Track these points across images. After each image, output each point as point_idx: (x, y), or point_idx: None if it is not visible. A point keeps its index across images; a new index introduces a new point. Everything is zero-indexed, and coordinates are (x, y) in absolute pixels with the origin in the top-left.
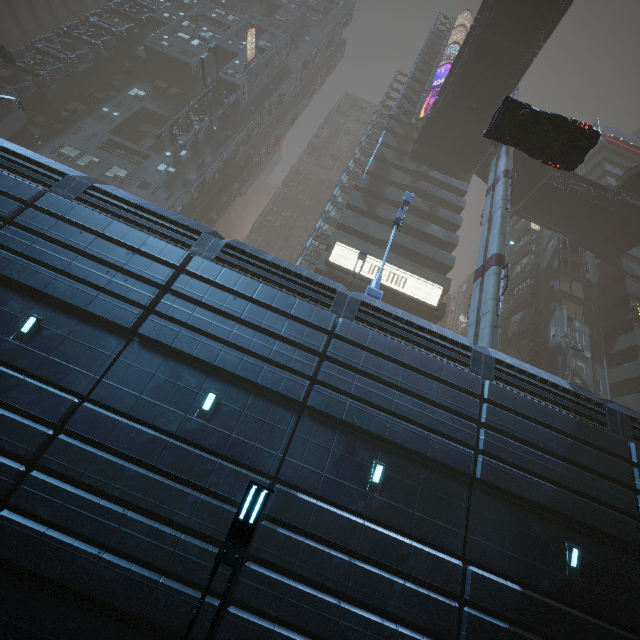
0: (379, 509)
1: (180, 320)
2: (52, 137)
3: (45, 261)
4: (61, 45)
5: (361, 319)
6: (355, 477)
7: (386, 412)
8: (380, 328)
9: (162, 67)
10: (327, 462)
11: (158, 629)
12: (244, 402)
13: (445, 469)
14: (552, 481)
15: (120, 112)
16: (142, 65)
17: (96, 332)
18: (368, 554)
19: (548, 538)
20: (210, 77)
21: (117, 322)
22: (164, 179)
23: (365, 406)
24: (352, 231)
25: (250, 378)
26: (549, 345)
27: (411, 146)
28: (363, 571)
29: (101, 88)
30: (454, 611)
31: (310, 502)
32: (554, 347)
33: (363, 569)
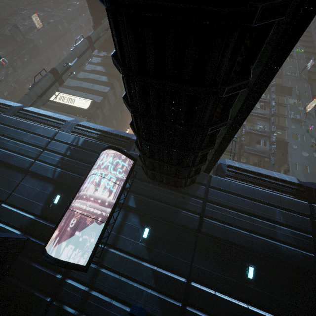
0: None
1: None
2: None
3: None
4: None
5: None
6: None
7: None
8: None
9: (9, 41)
10: None
11: None
12: None
13: None
14: None
15: None
16: (4, 42)
17: None
18: None
19: None
20: (18, 38)
21: None
22: None
23: None
24: (63, 86)
25: None
26: None
27: None
28: None
29: None
30: None
31: None
32: None
33: None
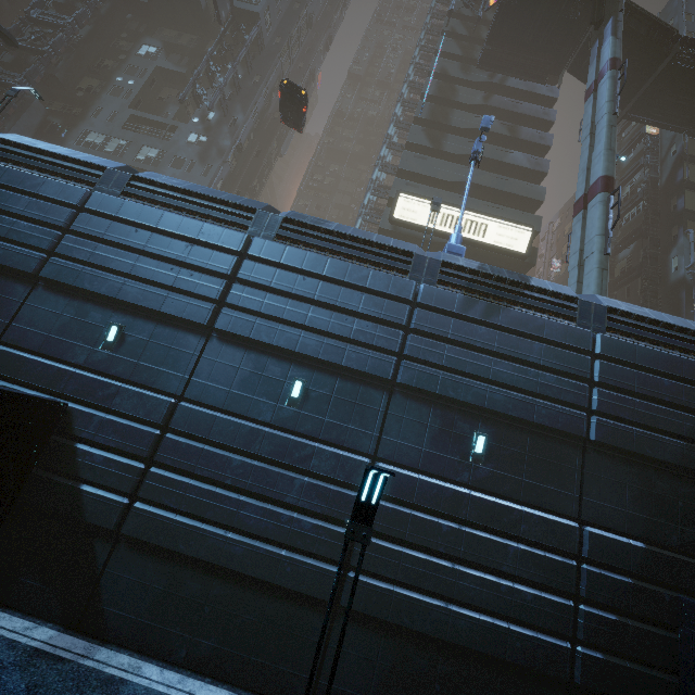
0: (485, 479)
1: (253, 310)
2: (74, 125)
3: (110, 267)
4: (55, 8)
5: (444, 282)
6: (456, 450)
7: (483, 381)
8: (467, 289)
9: (167, 10)
10: (425, 437)
11: (289, 592)
12: (332, 386)
13: (554, 434)
14: (680, 437)
15: (135, 79)
16: (145, 13)
17: (175, 333)
18: (478, 521)
19: (675, 495)
20: (224, 10)
21: (193, 320)
22: (197, 152)
23: (459, 377)
24: (416, 177)
25: (334, 361)
26: (669, 281)
27: (480, 50)
28: (474, 537)
29: (109, 53)
30: (572, 569)
31: (413, 477)
32: (676, 282)
33: (474, 535)
